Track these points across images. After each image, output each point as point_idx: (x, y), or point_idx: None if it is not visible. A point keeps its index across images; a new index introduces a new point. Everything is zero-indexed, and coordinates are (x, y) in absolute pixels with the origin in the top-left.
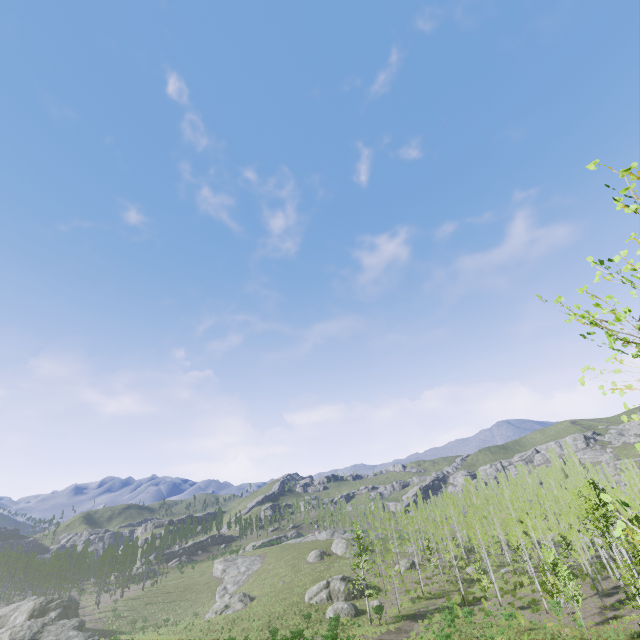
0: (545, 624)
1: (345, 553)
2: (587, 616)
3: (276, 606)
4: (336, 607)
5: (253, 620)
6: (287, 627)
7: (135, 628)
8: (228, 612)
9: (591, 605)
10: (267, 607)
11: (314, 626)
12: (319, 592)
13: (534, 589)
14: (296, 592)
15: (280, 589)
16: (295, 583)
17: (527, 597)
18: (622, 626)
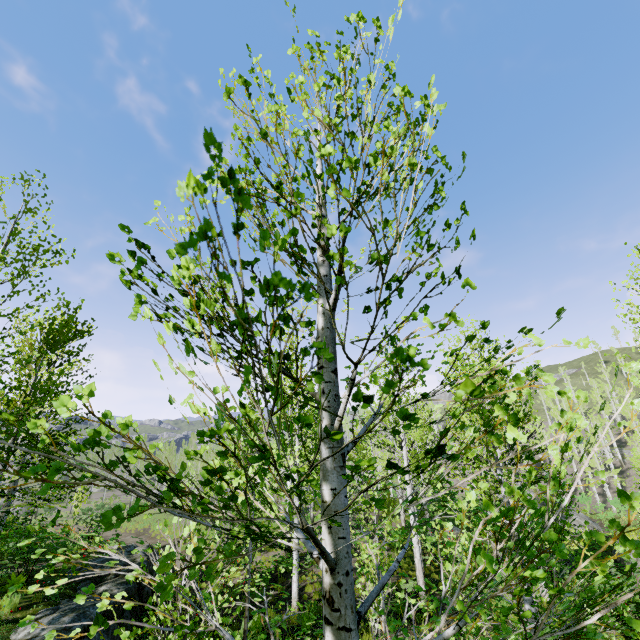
0: None
1: None
2: None
3: None
4: None
5: None
6: None
7: None
8: None
9: None
10: None
11: None
12: None
13: None
14: None
15: None
16: None
17: None
18: None
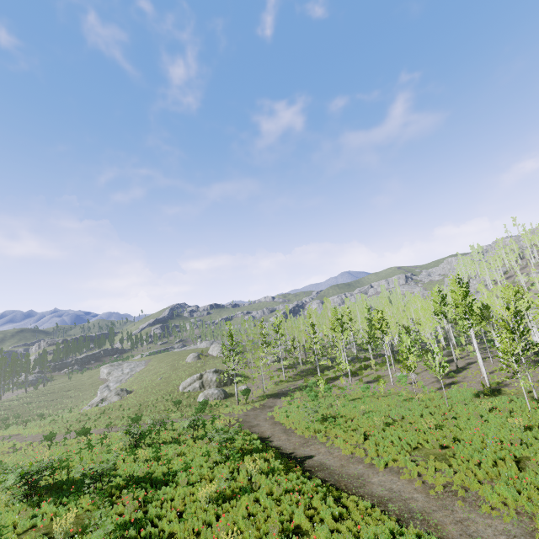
0: (393, 392)
1: (219, 353)
2: (427, 384)
3: (151, 396)
4: (207, 393)
5: (123, 409)
6: (157, 412)
7: (3, 425)
8: (103, 404)
9: (428, 376)
10: (142, 398)
11: (184, 409)
12: (192, 383)
13: (378, 369)
14: (172, 384)
15: (157, 383)
16: (172, 378)
17: (372, 375)
18: (462, 389)
